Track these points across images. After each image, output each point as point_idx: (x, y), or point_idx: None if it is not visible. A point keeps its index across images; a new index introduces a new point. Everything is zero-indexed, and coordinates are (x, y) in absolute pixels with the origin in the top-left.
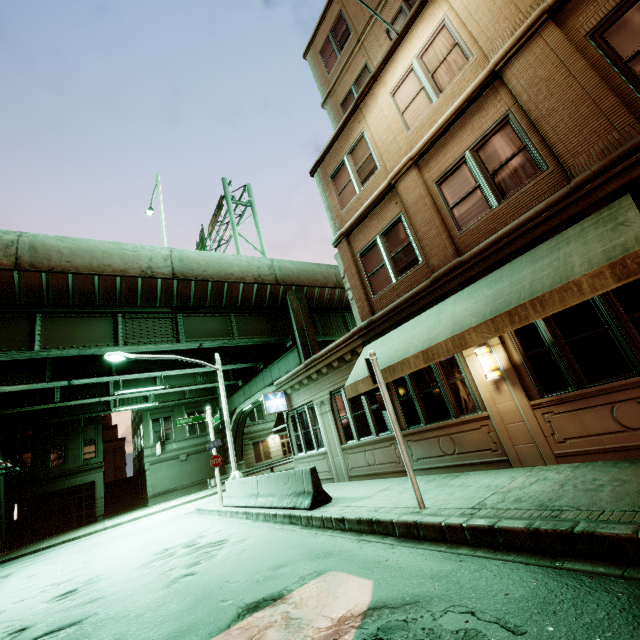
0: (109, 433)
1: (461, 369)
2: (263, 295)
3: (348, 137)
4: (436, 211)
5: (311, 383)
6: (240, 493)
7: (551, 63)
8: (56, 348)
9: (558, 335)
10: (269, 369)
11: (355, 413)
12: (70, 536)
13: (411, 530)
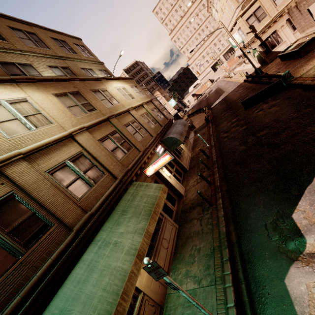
0: None
1: None
2: None
3: None
4: (58, 188)
5: None
6: None
7: (93, 142)
8: None
9: None
10: None
11: None
12: None
13: None
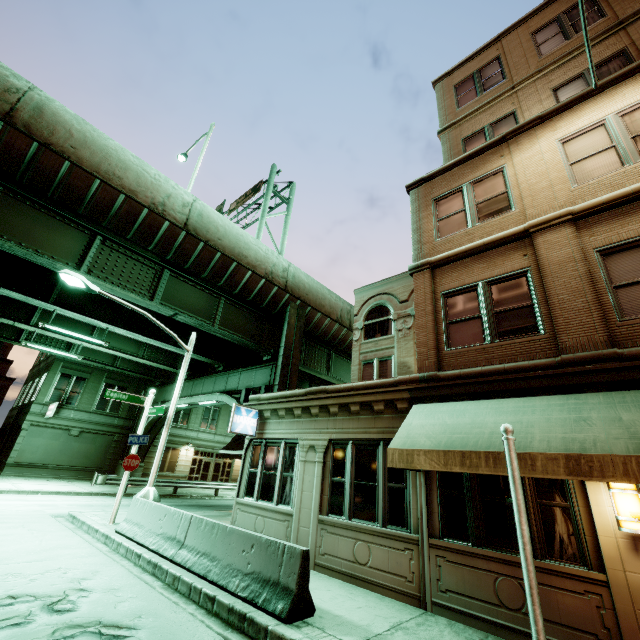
0: None
1: (568, 493)
2: (265, 294)
3: (478, 167)
4: (591, 282)
5: (305, 417)
6: (152, 525)
7: None
8: None
9: None
10: (227, 374)
11: (359, 481)
12: None
13: None
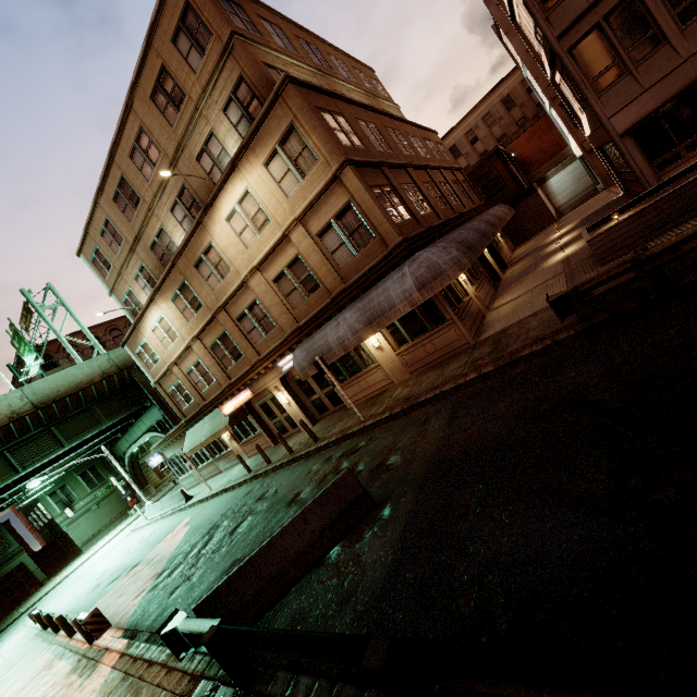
0: None
1: (221, 436)
2: (113, 383)
3: (137, 338)
4: (191, 384)
5: (171, 446)
6: (155, 511)
7: (203, 352)
8: None
9: (237, 426)
10: (141, 421)
11: (196, 455)
12: (39, 596)
13: (207, 498)
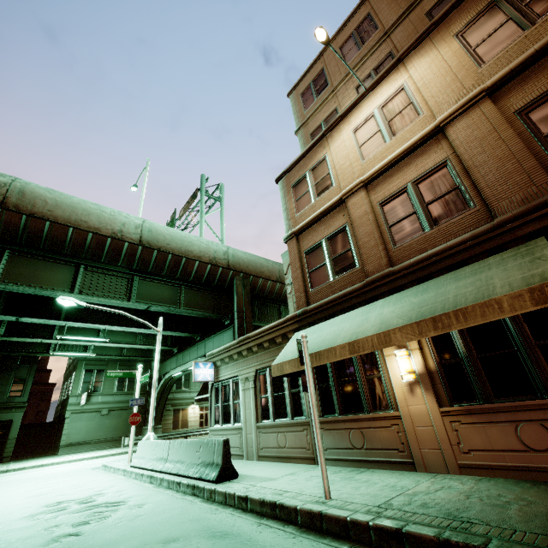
0: (42, 376)
1: (380, 367)
2: (214, 275)
3: (312, 157)
4: (377, 226)
5: (240, 359)
6: (150, 455)
7: (485, 128)
8: (14, 283)
9: (471, 349)
10: (204, 342)
11: (275, 394)
12: None
13: (314, 521)
